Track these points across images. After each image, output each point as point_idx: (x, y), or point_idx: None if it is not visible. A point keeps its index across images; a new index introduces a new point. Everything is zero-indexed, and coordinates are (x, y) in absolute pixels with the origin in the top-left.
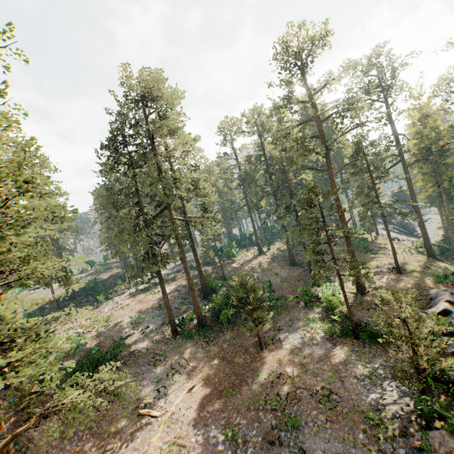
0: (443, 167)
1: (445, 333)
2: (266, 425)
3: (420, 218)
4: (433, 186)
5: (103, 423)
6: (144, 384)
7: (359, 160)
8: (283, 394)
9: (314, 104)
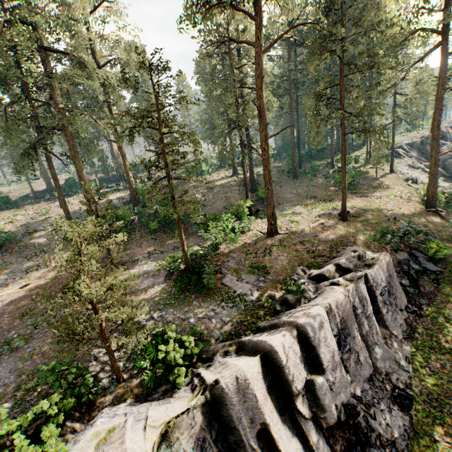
0: None
1: (284, 302)
2: (8, 336)
3: (435, 149)
4: None
5: None
6: (5, 272)
7: None
8: (61, 314)
9: None
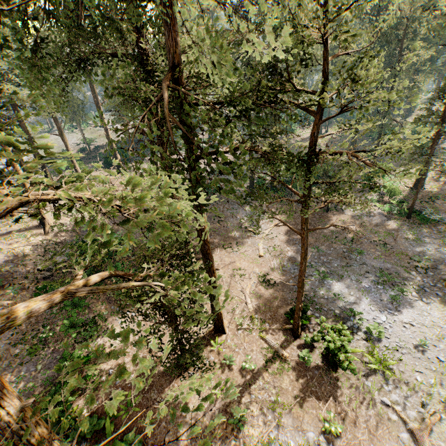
0: None
1: None
2: (339, 250)
3: None
4: None
5: (221, 231)
6: (239, 215)
7: None
8: (348, 239)
9: None
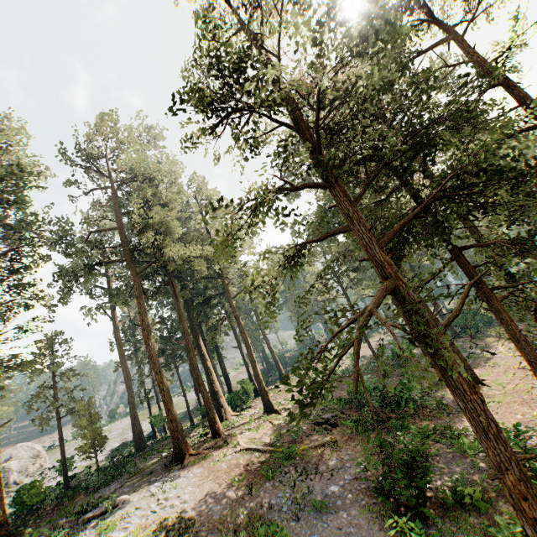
0: None
1: None
2: None
3: None
4: None
5: None
6: None
7: None
8: None
9: None
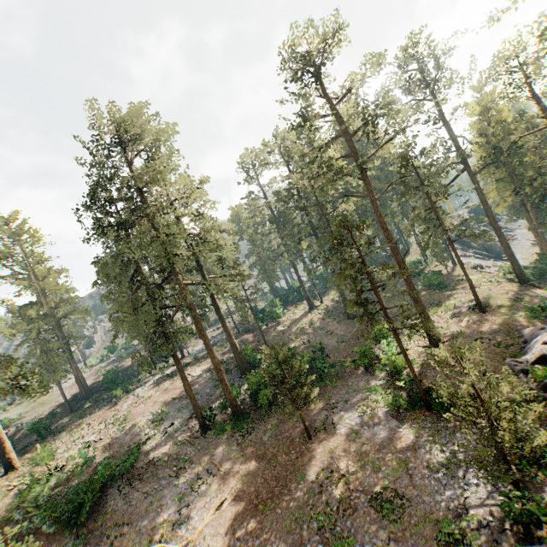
0: (518, 168)
1: (546, 388)
2: None
3: (501, 236)
4: (513, 194)
5: None
6: (162, 504)
7: (409, 176)
8: (334, 503)
9: (338, 115)
